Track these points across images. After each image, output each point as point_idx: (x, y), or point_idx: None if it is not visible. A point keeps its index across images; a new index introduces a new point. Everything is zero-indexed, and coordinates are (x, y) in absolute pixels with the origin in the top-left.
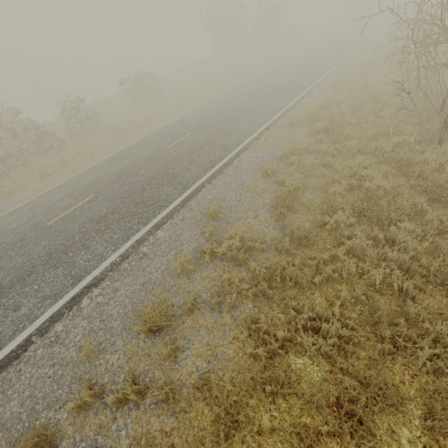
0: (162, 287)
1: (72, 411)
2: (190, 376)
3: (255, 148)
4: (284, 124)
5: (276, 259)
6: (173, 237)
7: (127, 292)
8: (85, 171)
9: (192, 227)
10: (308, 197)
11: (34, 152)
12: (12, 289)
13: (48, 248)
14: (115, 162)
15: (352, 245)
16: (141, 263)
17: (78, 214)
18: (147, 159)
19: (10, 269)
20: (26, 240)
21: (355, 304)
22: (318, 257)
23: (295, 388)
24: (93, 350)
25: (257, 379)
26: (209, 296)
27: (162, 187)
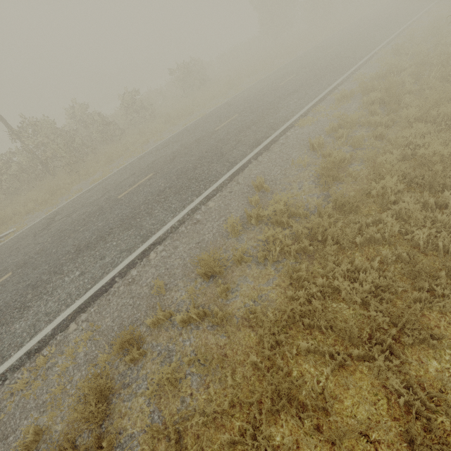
0: (213, 245)
1: (150, 326)
2: (238, 310)
3: (302, 124)
4: (334, 98)
5: (318, 220)
6: (223, 207)
7: (185, 249)
8: (144, 154)
9: (239, 198)
10: (355, 168)
11: (101, 141)
12: (98, 244)
13: (121, 216)
14: (168, 145)
15: (398, 210)
16: (195, 227)
17: (141, 189)
18: (197, 141)
19: (94, 231)
20: (103, 210)
21: (396, 262)
22: (361, 222)
23: (330, 320)
24: (162, 287)
25: (297, 312)
26: (255, 253)
27: (212, 165)
